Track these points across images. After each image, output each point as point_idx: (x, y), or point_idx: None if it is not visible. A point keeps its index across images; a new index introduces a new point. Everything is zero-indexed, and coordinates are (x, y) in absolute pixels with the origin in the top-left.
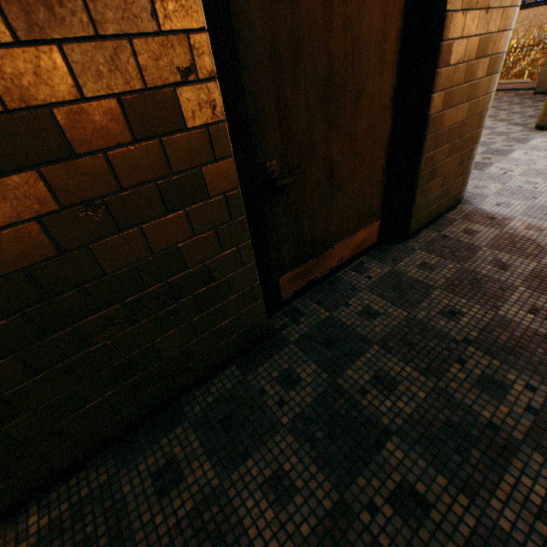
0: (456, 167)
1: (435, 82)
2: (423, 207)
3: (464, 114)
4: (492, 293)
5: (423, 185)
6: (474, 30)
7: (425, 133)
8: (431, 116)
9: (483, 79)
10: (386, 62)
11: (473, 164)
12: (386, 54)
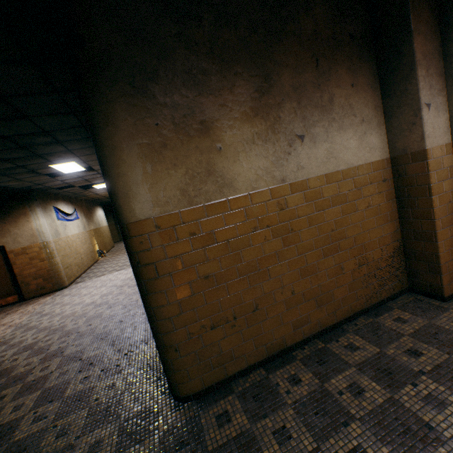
0: (44, 281)
1: (13, 268)
2: (30, 292)
3: (36, 270)
4: (3, 313)
5: (25, 286)
6: (25, 257)
7: (17, 276)
8: (17, 273)
9: (40, 262)
10: (3, 266)
11: (59, 279)
12: (2, 264)
